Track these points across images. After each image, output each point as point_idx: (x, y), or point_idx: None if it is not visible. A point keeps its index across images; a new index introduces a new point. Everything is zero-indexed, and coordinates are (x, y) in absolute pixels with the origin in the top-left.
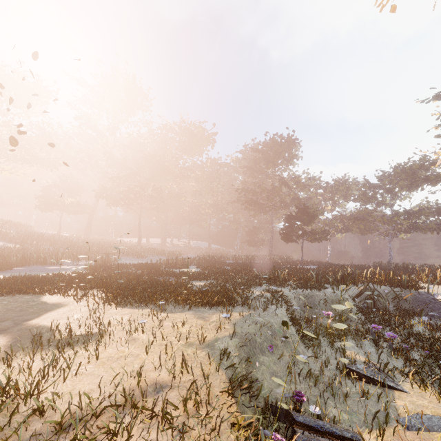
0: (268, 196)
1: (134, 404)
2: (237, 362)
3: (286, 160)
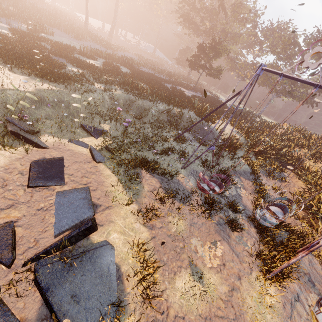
0: (203, 17)
1: None
2: (12, 100)
3: None
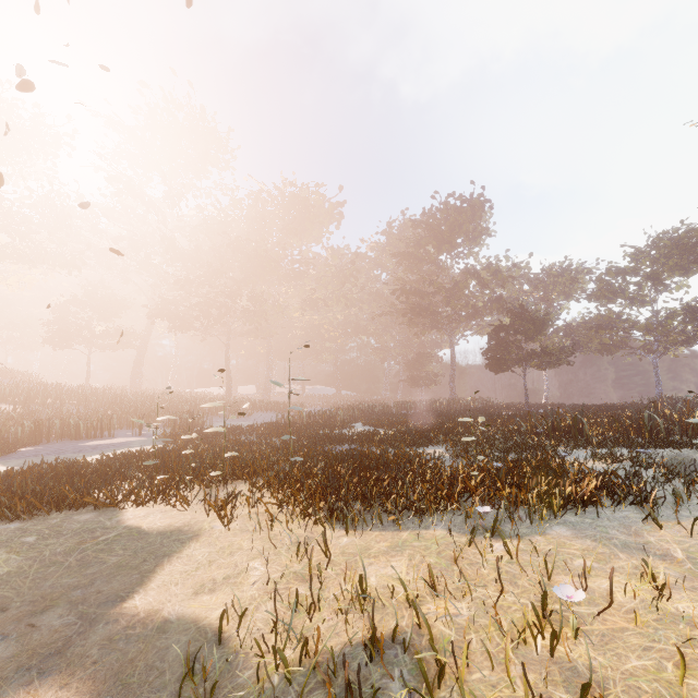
0: (447, 298)
1: None
2: None
3: (471, 237)
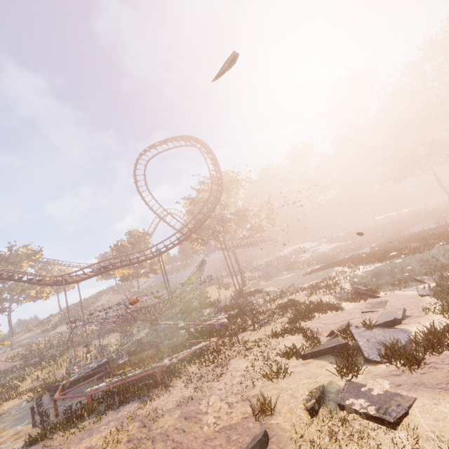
0: None
1: (326, 285)
2: (359, 278)
3: None
